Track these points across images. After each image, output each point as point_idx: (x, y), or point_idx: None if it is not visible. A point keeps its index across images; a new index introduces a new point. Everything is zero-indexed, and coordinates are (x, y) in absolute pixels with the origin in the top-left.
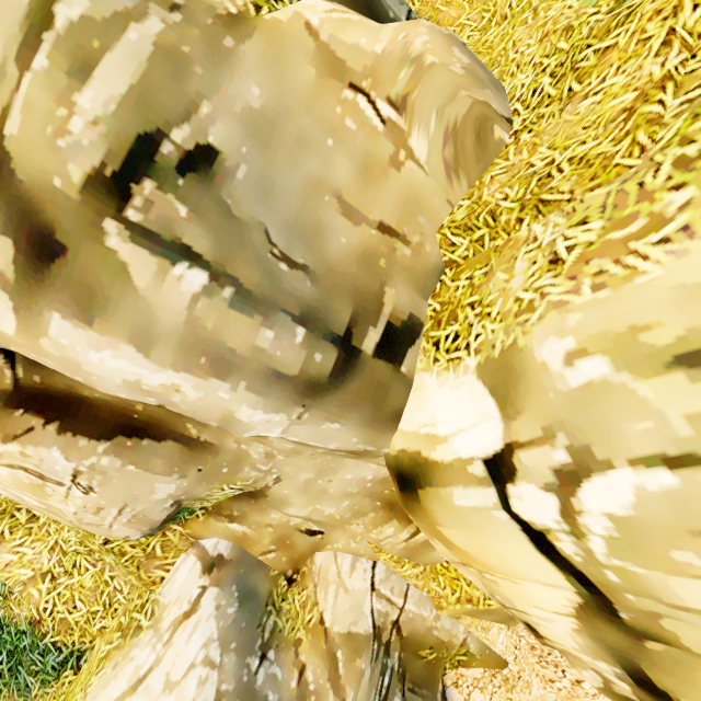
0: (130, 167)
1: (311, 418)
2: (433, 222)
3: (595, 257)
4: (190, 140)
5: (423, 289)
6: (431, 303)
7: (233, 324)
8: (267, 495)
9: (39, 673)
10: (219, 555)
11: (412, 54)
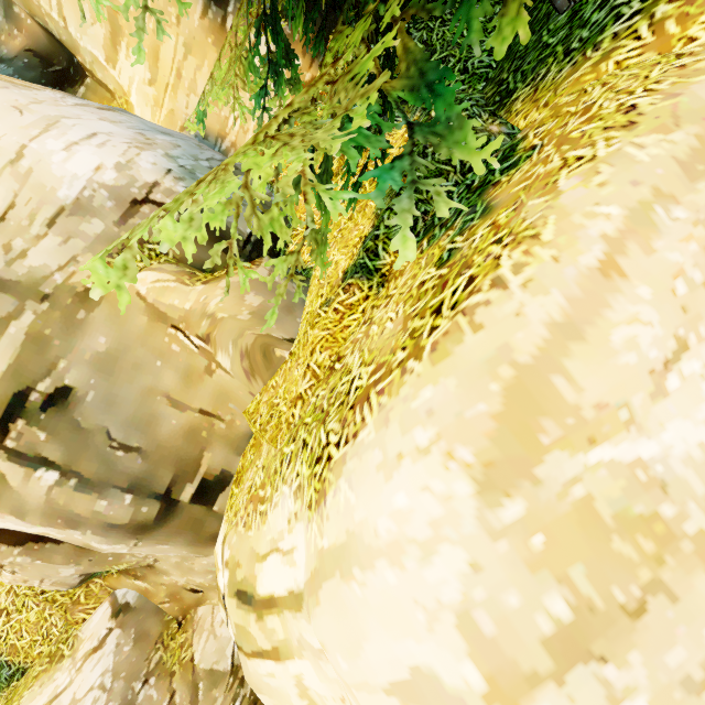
0: (9, 413)
1: (145, 544)
2: (240, 406)
3: (253, 501)
4: (51, 387)
5: (237, 449)
6: (241, 460)
7: (78, 500)
8: (155, 567)
9: None
10: (127, 604)
11: (208, 312)
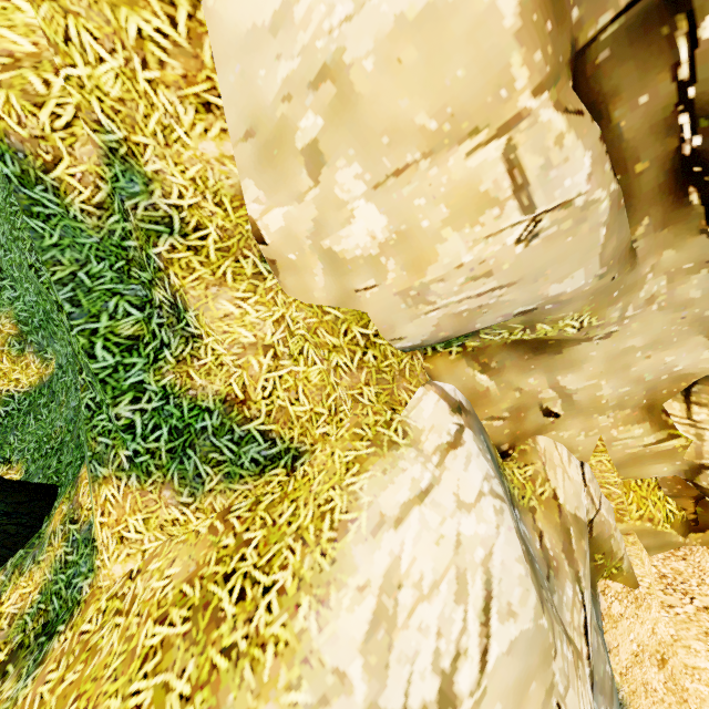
0: None
1: None
2: None
3: None
4: None
5: None
6: None
7: None
8: (562, 352)
9: (225, 463)
10: (460, 402)
11: None
